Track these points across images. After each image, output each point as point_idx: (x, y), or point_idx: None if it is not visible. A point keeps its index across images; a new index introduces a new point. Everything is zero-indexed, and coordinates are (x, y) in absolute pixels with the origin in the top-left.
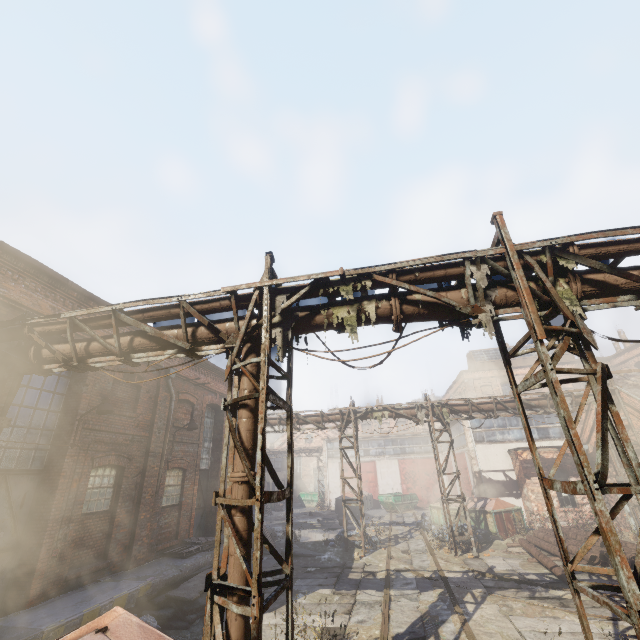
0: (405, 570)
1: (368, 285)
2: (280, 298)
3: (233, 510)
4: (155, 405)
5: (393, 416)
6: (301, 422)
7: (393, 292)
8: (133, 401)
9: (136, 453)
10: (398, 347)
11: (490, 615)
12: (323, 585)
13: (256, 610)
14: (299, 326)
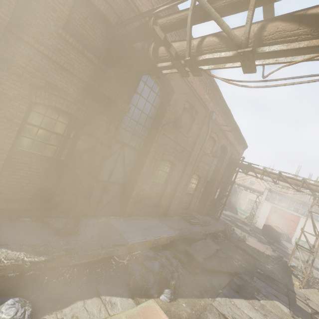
0: None
1: None
2: None
3: None
4: (198, 134)
5: None
6: (281, 179)
7: None
8: (188, 127)
9: (182, 159)
10: None
11: None
12: (278, 298)
13: None
14: None
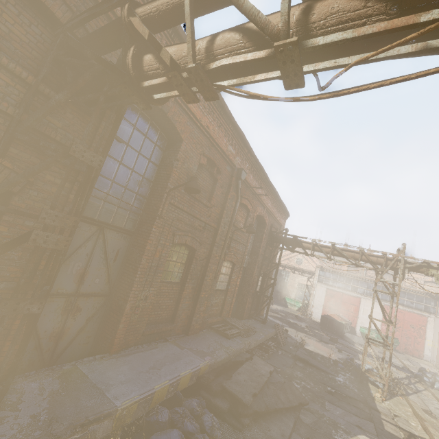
0: None
1: None
2: None
3: None
4: (225, 201)
5: None
6: (335, 253)
7: None
8: (209, 192)
9: (205, 240)
10: None
11: None
12: (363, 429)
13: None
14: None
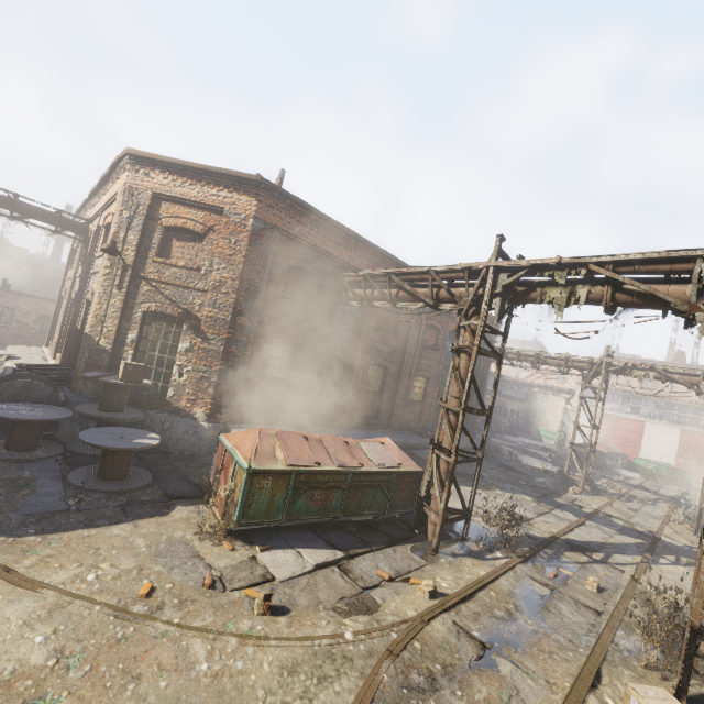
0: (617, 518)
1: (582, 273)
2: (502, 276)
3: (449, 411)
4: (409, 327)
5: (661, 379)
6: (541, 362)
7: (609, 280)
8: (395, 323)
9: (395, 360)
10: (601, 330)
11: (680, 573)
12: (526, 494)
13: (453, 460)
14: (516, 299)
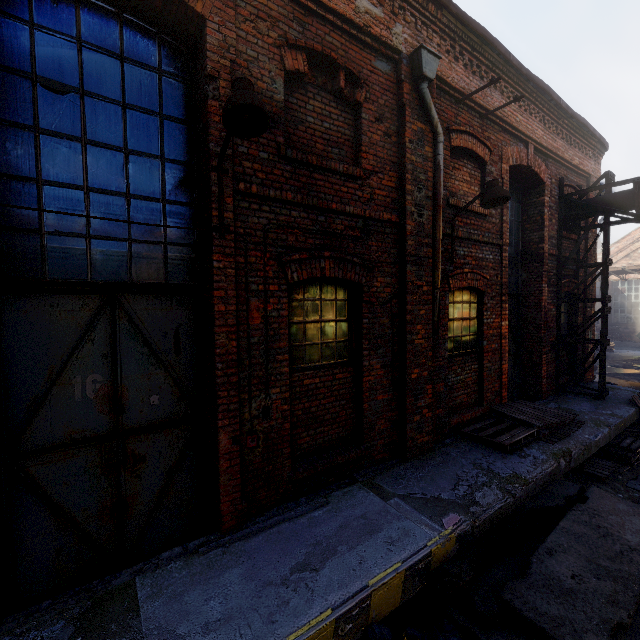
0: None
1: None
2: None
3: None
4: (400, 153)
5: None
6: None
7: None
8: (350, 144)
9: (378, 257)
10: None
11: None
12: None
13: None
14: None
